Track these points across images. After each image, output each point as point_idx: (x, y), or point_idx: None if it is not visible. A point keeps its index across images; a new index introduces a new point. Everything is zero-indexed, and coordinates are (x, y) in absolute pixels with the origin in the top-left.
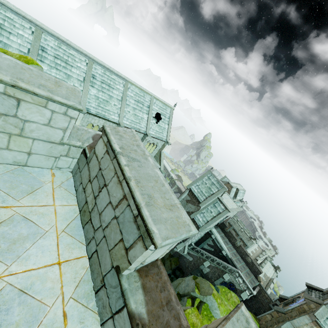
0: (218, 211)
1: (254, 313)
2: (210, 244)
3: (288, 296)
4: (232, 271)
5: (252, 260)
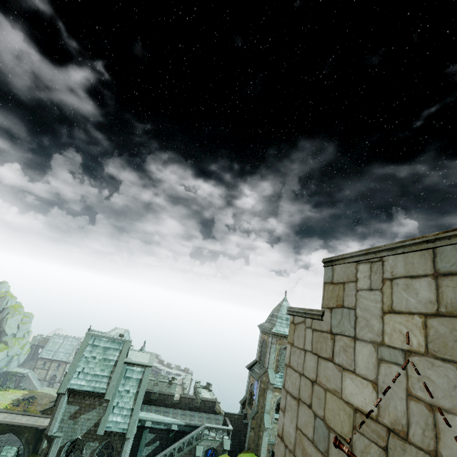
0: (137, 380)
1: (240, 451)
2: (150, 440)
3: (245, 395)
4: (200, 435)
5: (201, 399)
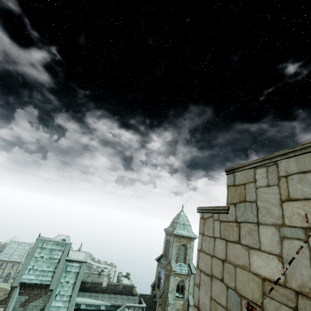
0: (75, 273)
1: None
2: None
3: (154, 280)
4: None
5: (123, 285)
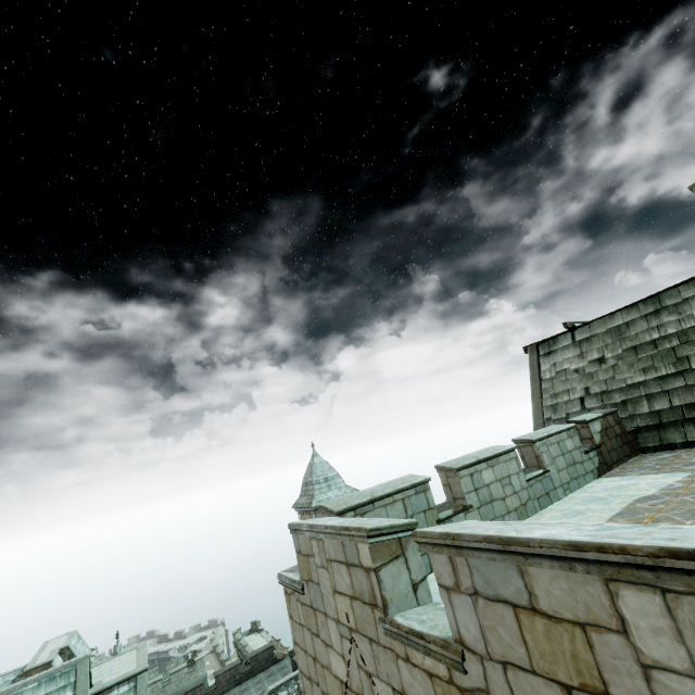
0: None
1: None
2: None
3: None
4: None
5: (249, 657)
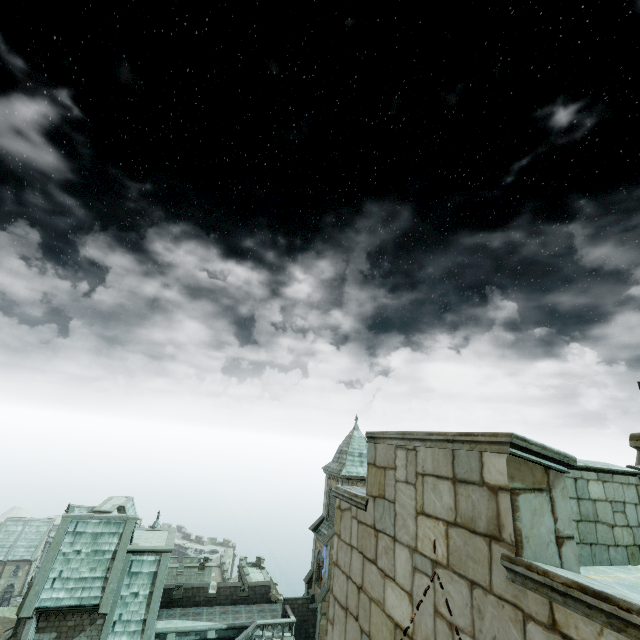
0: (149, 575)
1: None
2: None
3: (311, 569)
4: (250, 639)
5: (249, 585)
